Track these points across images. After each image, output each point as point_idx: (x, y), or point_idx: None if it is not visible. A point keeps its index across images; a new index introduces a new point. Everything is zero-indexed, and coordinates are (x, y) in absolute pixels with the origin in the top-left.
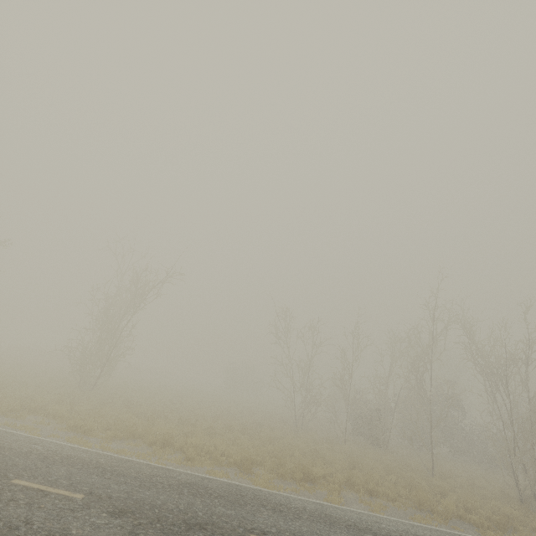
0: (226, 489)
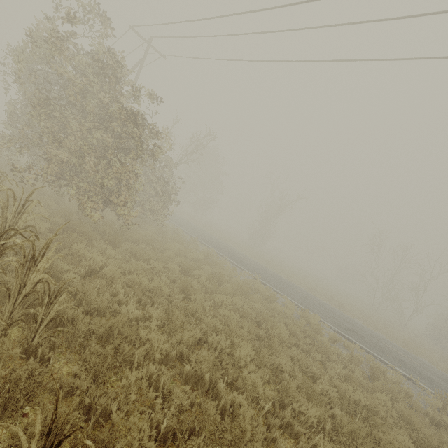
0: (296, 286)
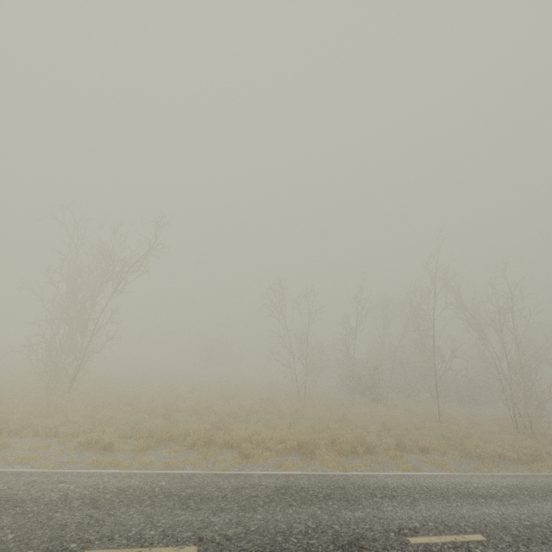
0: (320, 484)
